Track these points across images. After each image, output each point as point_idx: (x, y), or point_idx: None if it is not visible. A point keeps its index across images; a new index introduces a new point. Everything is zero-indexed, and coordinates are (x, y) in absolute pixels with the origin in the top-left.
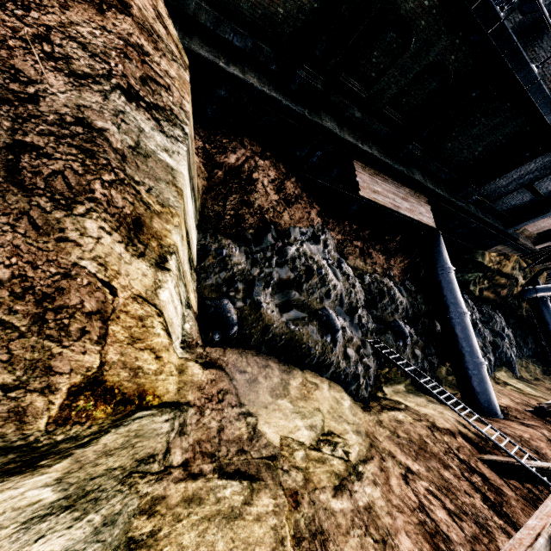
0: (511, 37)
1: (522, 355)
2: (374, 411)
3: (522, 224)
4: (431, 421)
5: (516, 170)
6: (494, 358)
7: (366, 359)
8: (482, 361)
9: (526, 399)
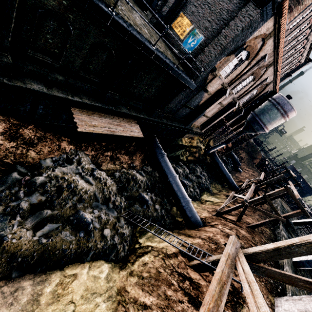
0: (125, 28)
1: (212, 182)
2: (130, 264)
3: (190, 123)
4: (165, 252)
5: (175, 99)
6: (199, 190)
7: (121, 229)
8: (188, 199)
9: (214, 207)
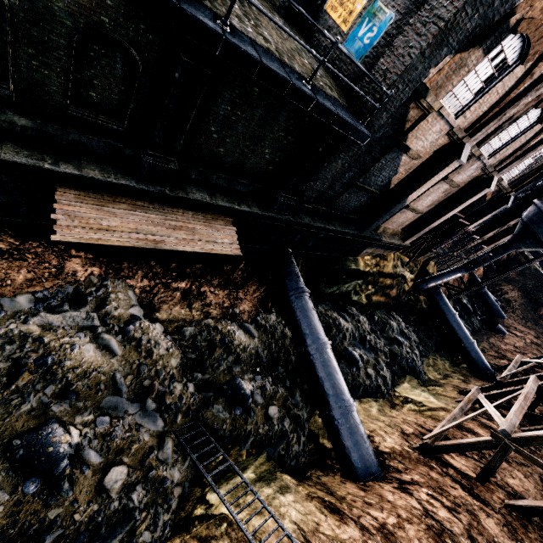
0: None
1: (428, 353)
2: None
3: (373, 224)
4: None
5: (324, 169)
6: (392, 372)
7: (160, 468)
8: (349, 403)
9: (422, 423)
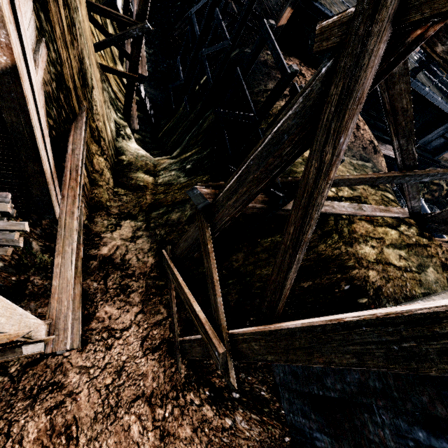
0: (432, 95)
1: None
2: None
3: (441, 154)
4: None
5: (435, 130)
6: None
7: None
8: None
9: None
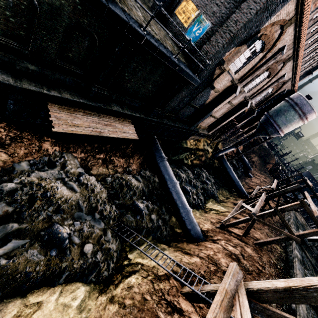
0: (100, 1)
1: (219, 188)
2: (112, 286)
3: (196, 124)
4: (155, 272)
5: (176, 96)
6: (204, 197)
7: (107, 244)
8: (189, 209)
9: (219, 218)
